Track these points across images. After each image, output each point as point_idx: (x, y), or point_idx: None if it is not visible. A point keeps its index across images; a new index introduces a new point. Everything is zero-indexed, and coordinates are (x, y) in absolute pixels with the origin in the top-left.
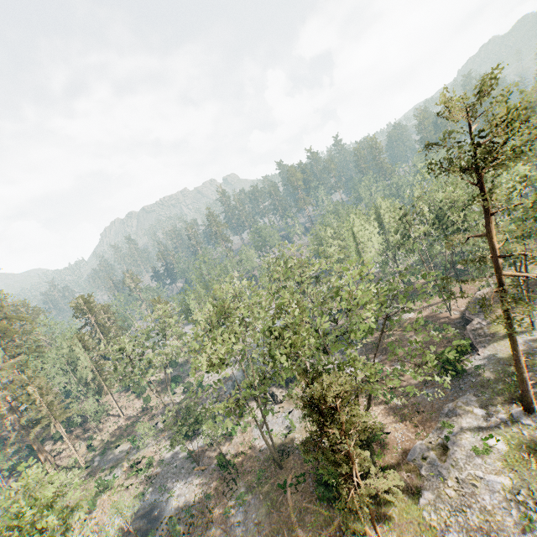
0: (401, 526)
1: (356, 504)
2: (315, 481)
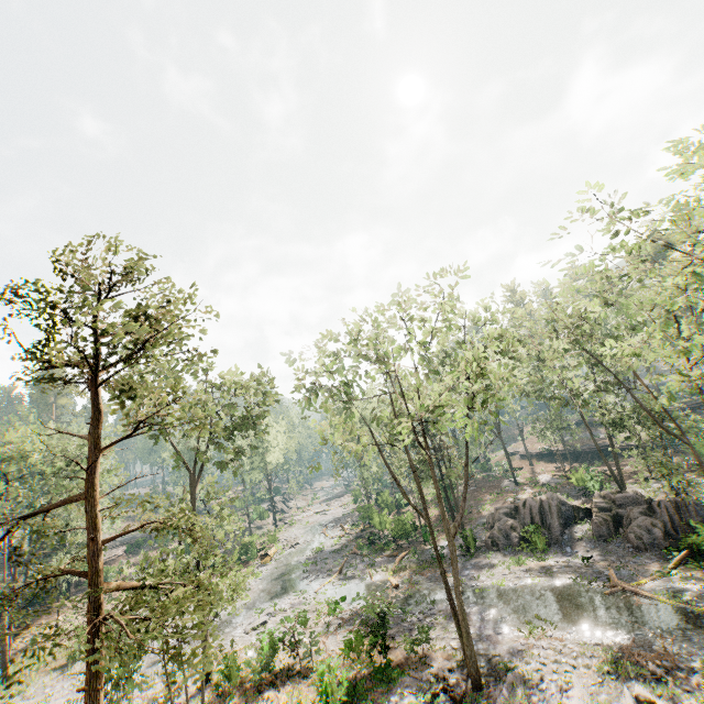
0: None
1: None
2: None
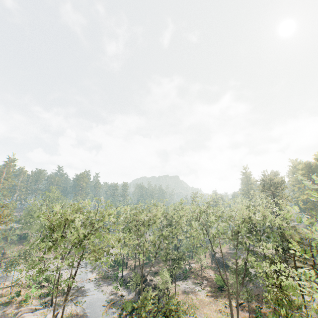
0: None
1: None
2: None
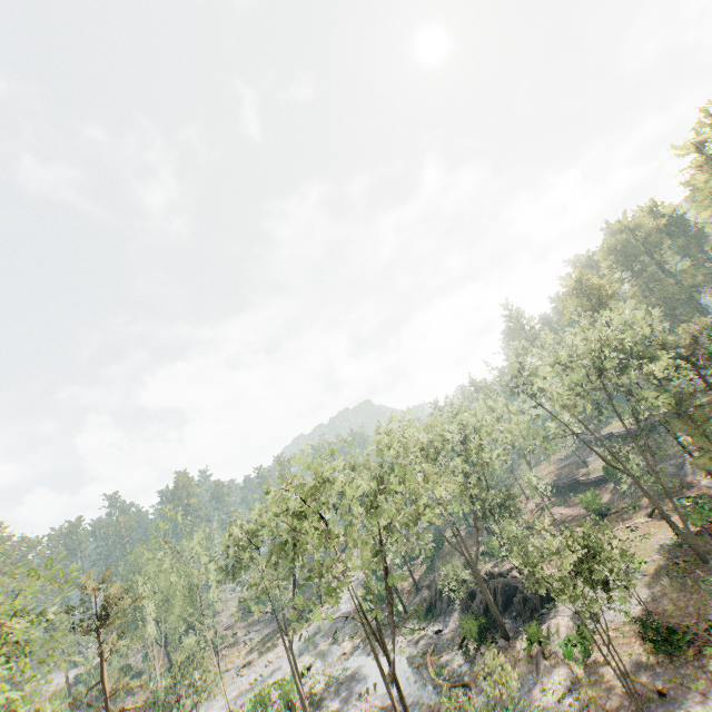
0: None
1: None
2: None
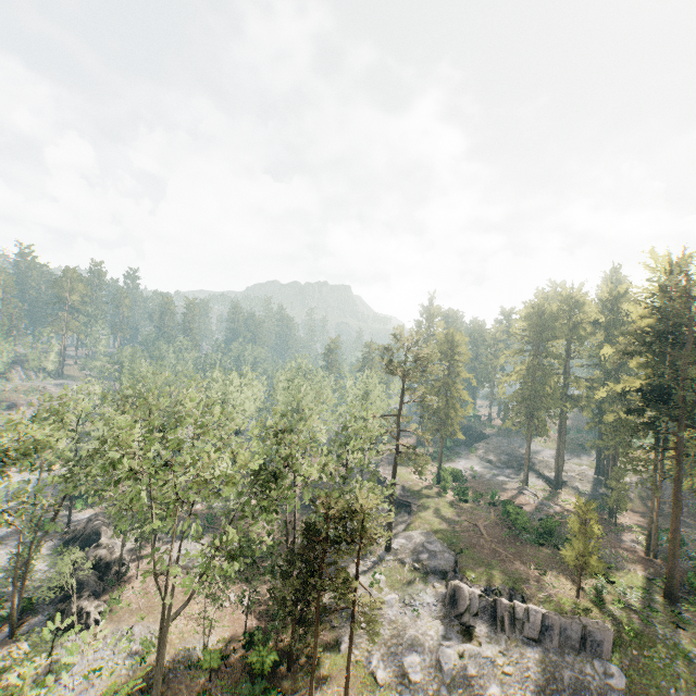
0: (336, 677)
1: (367, 614)
2: (225, 690)
